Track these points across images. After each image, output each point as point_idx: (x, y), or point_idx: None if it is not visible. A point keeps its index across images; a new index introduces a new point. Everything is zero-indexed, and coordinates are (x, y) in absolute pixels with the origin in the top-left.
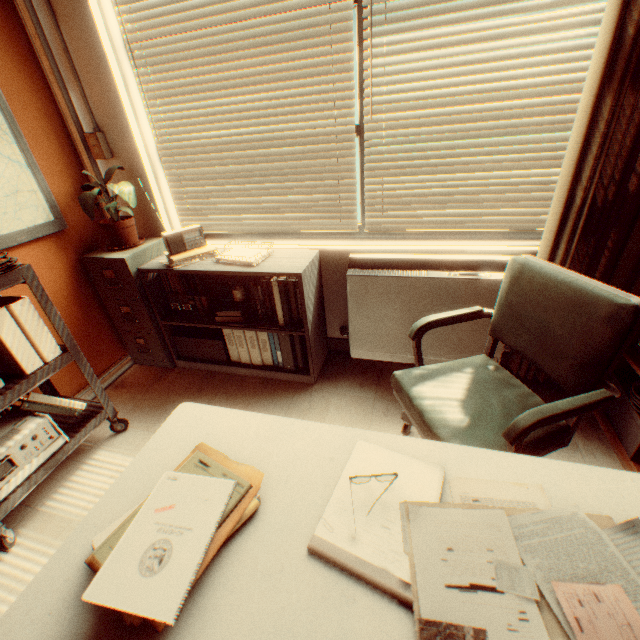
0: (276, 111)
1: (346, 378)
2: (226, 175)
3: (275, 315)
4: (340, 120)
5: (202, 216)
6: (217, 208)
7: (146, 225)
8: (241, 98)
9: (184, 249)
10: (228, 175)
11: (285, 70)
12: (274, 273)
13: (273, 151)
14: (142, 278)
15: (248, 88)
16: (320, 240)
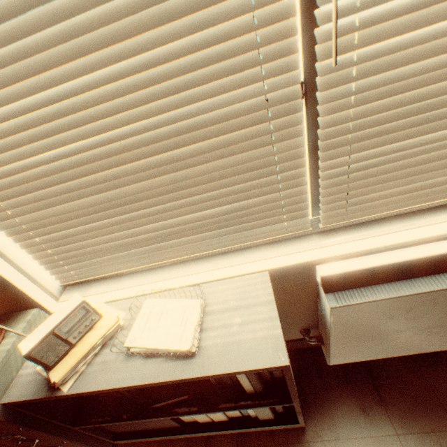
0: (147, 91)
1: (337, 400)
2: (94, 206)
3: (236, 381)
4: (270, 79)
5: (79, 262)
6: (97, 248)
7: (0, 299)
8: (73, 82)
9: (67, 347)
10: (97, 206)
11: (144, 3)
12: (238, 371)
13: (160, 156)
14: (15, 407)
15: (79, 60)
16: (257, 250)
